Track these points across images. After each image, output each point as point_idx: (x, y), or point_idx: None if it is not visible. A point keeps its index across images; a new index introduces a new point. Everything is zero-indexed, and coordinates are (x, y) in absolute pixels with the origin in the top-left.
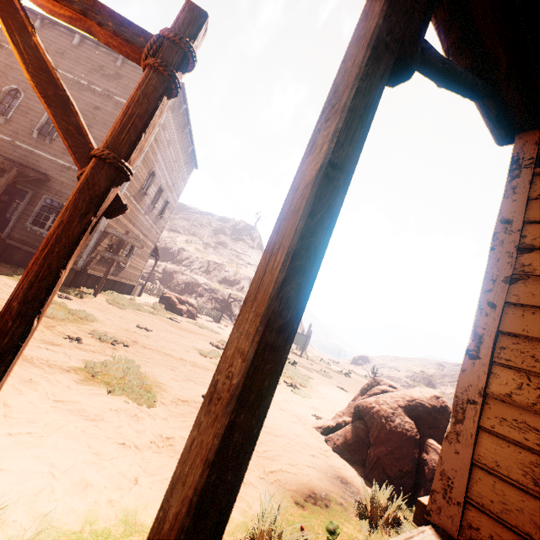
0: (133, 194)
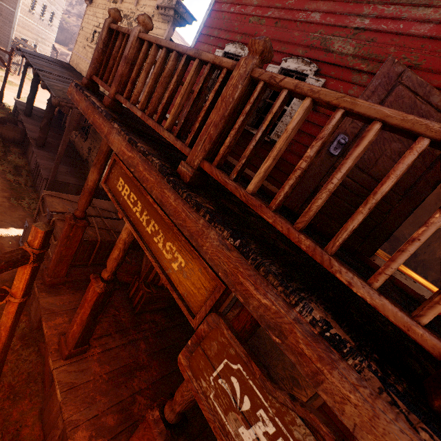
0: (25, 14)
